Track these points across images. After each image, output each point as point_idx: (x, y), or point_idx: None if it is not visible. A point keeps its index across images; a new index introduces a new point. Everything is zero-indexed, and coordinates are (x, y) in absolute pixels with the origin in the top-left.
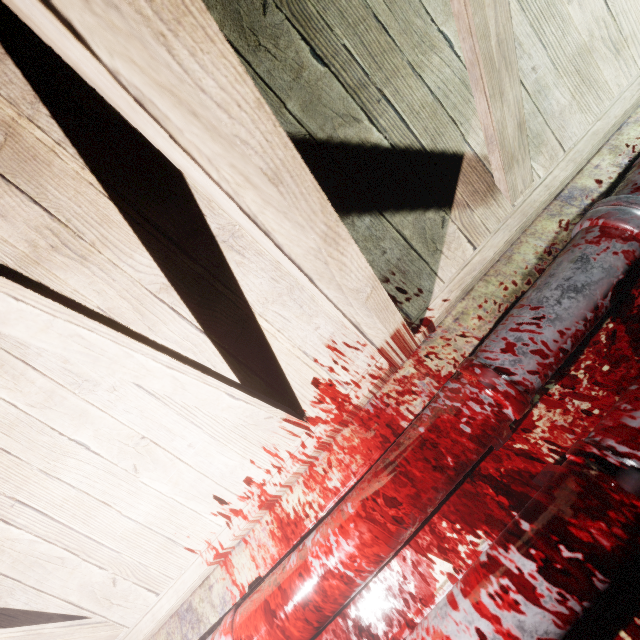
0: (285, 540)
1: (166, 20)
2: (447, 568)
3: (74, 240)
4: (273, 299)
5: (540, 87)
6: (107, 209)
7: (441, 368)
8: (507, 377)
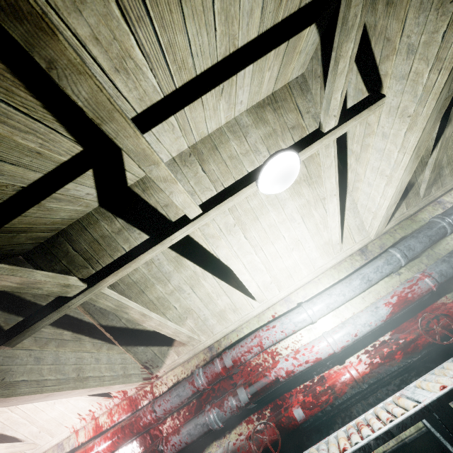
0: (96, 432)
1: (69, 393)
2: None
3: None
4: None
5: (206, 319)
6: None
7: (156, 392)
8: (155, 413)
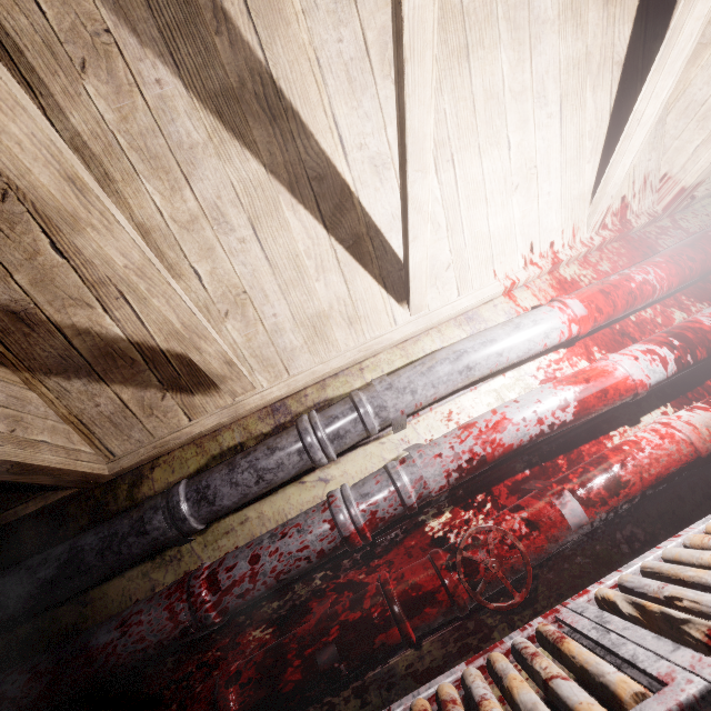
0: (563, 290)
1: None
2: (683, 315)
3: None
4: None
5: None
6: None
7: (690, 228)
8: None
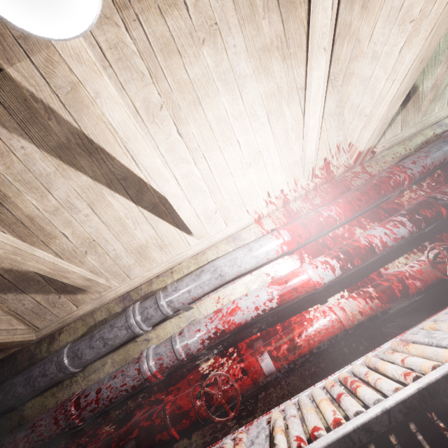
0: (291, 217)
1: None
2: (361, 231)
3: (285, 49)
4: (332, 115)
5: None
6: (303, 41)
7: (372, 172)
8: (411, 171)
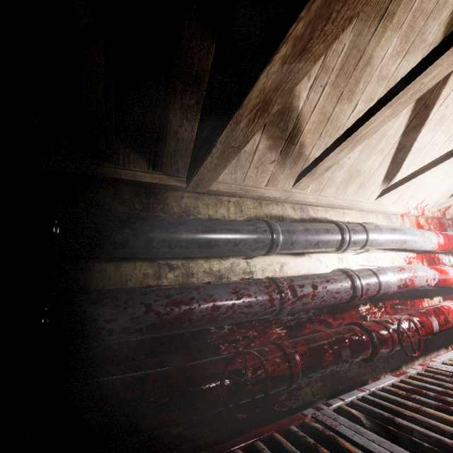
0: (419, 228)
1: None
2: (449, 264)
3: None
4: None
5: None
6: None
7: None
8: None
